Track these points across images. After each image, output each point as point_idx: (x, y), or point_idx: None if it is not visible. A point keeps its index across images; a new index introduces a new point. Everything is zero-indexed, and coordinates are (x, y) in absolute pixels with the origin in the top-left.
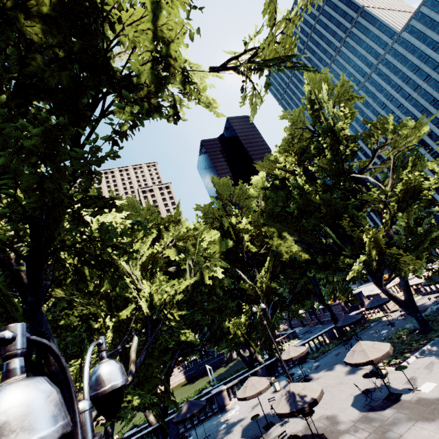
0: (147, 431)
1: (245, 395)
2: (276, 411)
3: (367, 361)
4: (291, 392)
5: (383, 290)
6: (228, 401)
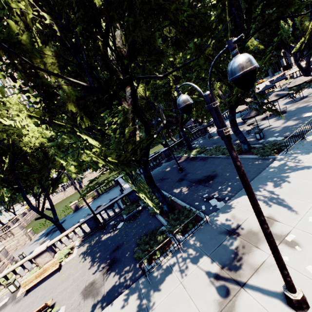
0: (178, 142)
1: (240, 110)
2: (271, 100)
3: (303, 82)
4: (276, 94)
5: (298, 64)
6: (208, 129)
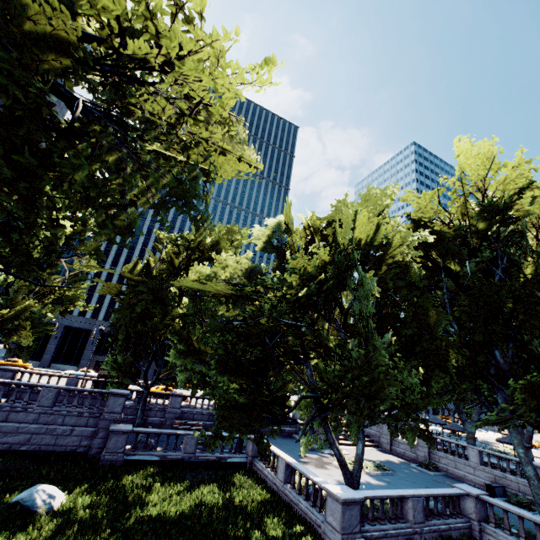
0: None
1: None
2: None
3: None
4: None
5: None
6: None
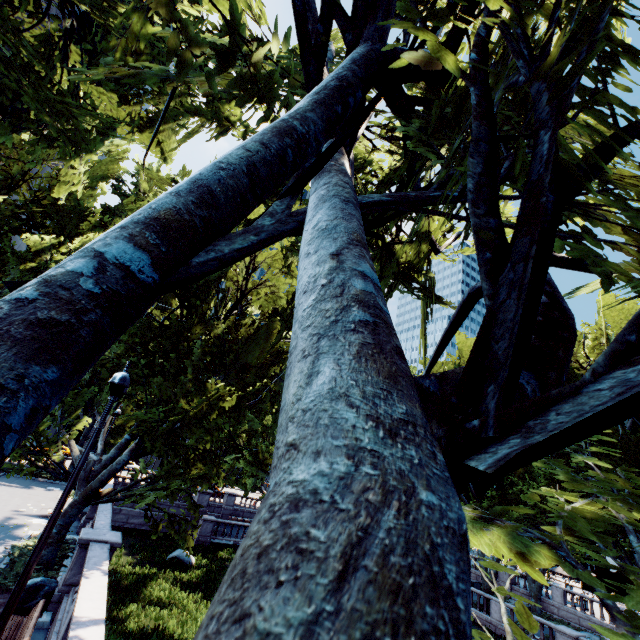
0: None
1: None
2: None
3: None
4: None
5: None
6: None
